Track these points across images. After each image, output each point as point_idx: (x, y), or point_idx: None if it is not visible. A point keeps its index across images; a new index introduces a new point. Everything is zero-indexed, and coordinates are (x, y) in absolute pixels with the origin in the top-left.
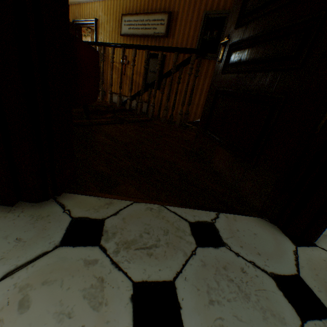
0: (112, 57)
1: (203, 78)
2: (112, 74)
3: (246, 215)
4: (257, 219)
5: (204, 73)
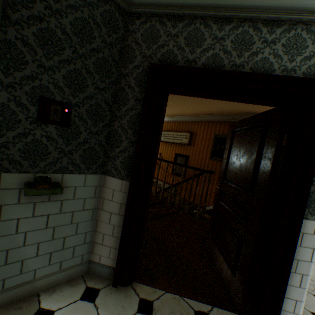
0: None
1: (217, 173)
2: None
3: (231, 311)
4: None
5: (218, 170)
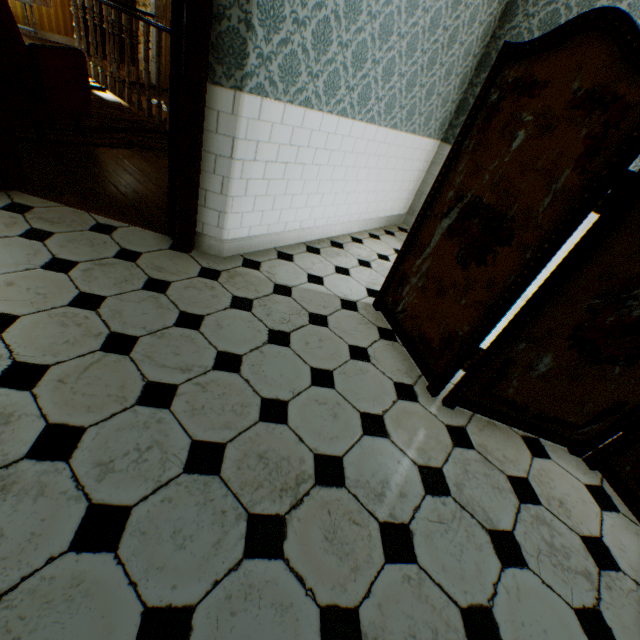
0: (147, 41)
1: None
2: (148, 70)
3: (157, 232)
4: (163, 236)
5: None
